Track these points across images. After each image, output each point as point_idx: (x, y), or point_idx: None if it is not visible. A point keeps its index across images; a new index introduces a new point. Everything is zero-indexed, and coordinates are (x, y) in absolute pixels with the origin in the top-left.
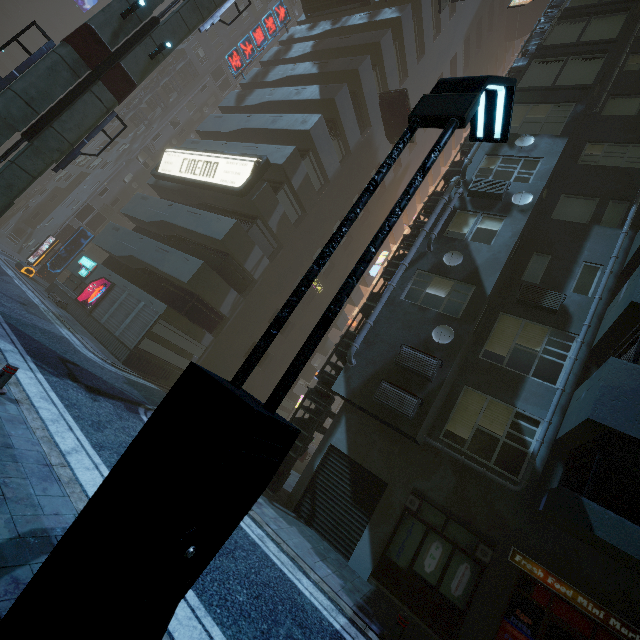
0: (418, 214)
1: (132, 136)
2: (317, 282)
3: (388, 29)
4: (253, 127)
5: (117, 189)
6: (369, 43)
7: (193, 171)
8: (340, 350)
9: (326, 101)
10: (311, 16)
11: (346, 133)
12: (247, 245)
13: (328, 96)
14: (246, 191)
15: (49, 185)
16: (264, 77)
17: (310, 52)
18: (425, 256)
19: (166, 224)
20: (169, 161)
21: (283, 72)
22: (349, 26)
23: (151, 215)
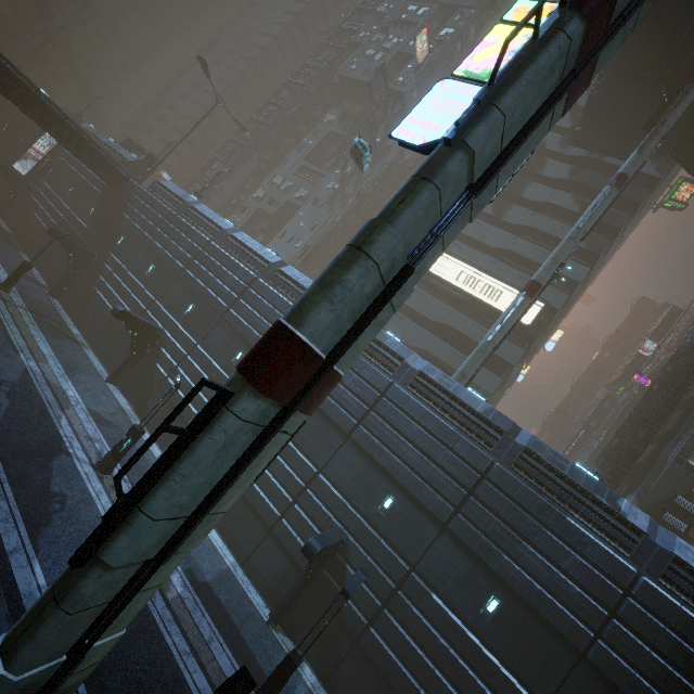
0: (670, 390)
1: (340, 174)
2: (524, 366)
3: (649, 191)
4: (521, 254)
5: (328, 229)
6: (631, 200)
7: (472, 286)
8: (614, 471)
9: (591, 253)
10: (576, 146)
11: (591, 270)
12: (519, 362)
13: (594, 250)
14: (531, 328)
15: (249, 203)
16: (520, 191)
17: (567, 179)
18: (688, 438)
19: (448, 326)
20: (443, 265)
21: (541, 194)
22: (607, 163)
23: (434, 315)
